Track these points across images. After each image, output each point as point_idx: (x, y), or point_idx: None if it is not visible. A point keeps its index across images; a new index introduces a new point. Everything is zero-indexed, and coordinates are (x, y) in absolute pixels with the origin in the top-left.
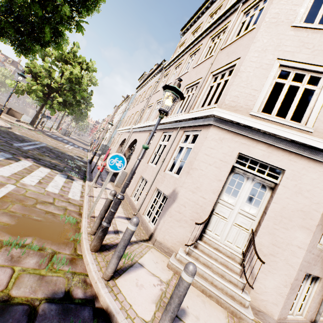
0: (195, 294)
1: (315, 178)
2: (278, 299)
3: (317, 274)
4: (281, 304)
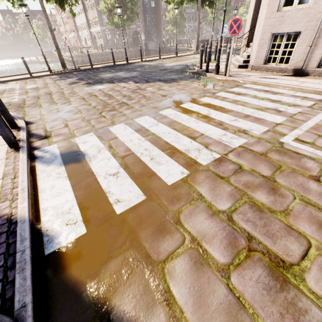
0: None
1: None
2: (254, 55)
3: (288, 30)
4: (254, 57)
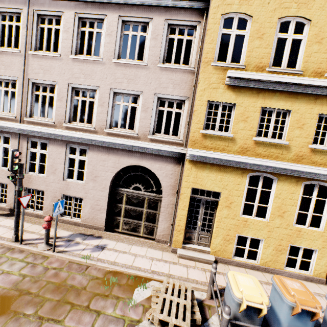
0: None
1: None
2: None
3: None
4: None
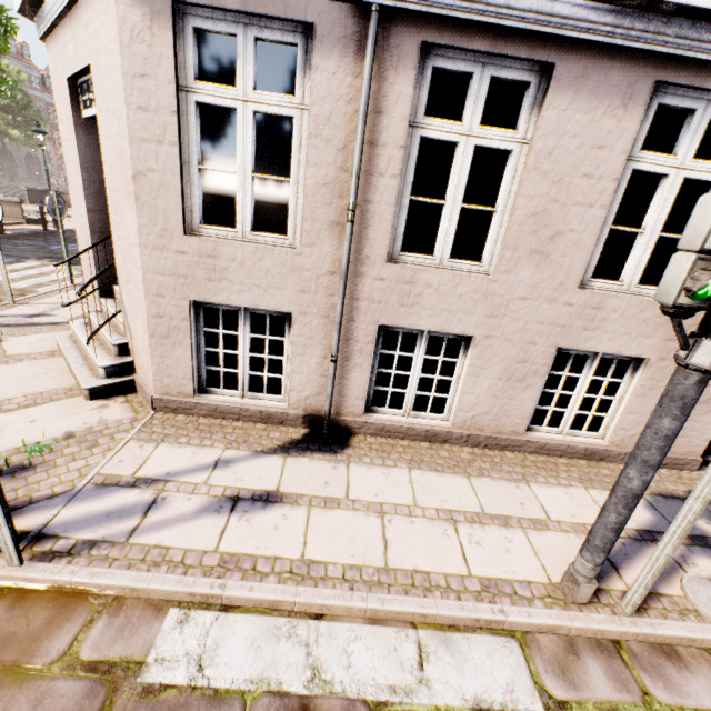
0: (44, 368)
1: (106, 45)
2: (148, 359)
3: (248, 303)
4: (151, 367)
